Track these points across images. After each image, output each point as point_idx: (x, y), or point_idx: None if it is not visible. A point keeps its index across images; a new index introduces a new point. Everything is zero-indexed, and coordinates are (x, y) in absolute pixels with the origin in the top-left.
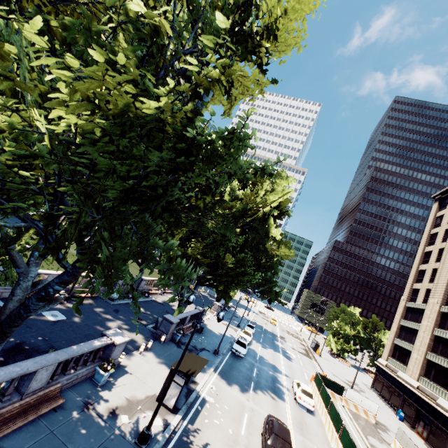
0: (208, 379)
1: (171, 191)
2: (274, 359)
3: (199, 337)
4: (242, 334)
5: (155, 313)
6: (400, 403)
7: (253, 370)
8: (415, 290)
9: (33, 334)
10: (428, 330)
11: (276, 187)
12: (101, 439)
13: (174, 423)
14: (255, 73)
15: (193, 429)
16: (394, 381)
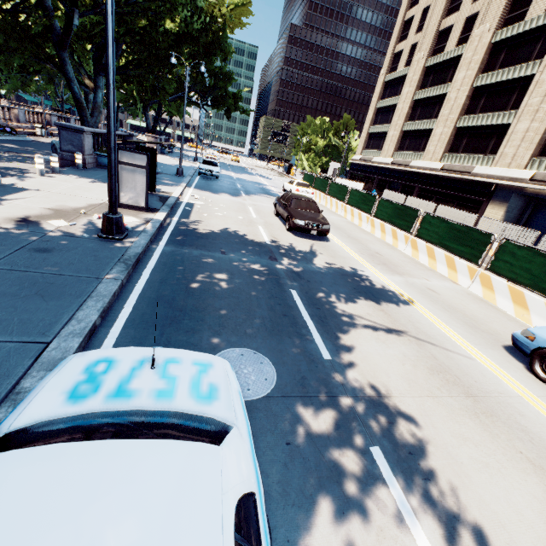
0: (184, 192)
1: None
2: (253, 179)
3: None
4: None
5: (46, 150)
6: (374, 185)
7: (236, 185)
8: (397, 55)
9: None
10: (408, 97)
11: None
12: (17, 244)
13: (159, 218)
14: None
15: (191, 222)
16: (368, 170)
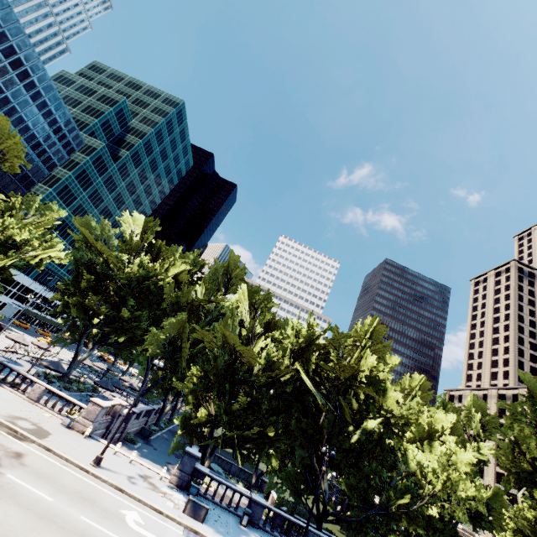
0: None
1: None
2: None
3: None
4: None
5: None
6: None
7: None
8: None
9: None
10: None
11: None
12: None
13: None
14: None
15: None
16: None
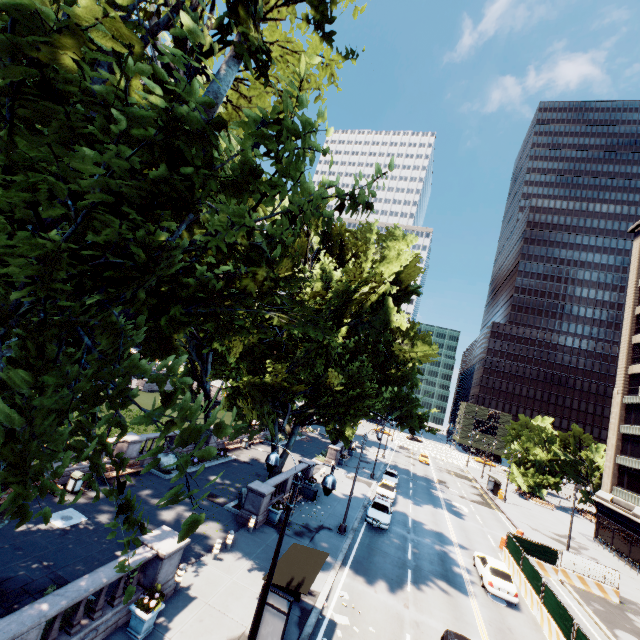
0: (334, 582)
1: (168, 260)
2: (435, 521)
3: (311, 507)
4: (379, 490)
5: (238, 480)
6: None
7: (407, 548)
8: (633, 376)
9: (25, 560)
10: None
11: (390, 253)
12: None
13: None
14: (314, 43)
15: None
16: (631, 525)
